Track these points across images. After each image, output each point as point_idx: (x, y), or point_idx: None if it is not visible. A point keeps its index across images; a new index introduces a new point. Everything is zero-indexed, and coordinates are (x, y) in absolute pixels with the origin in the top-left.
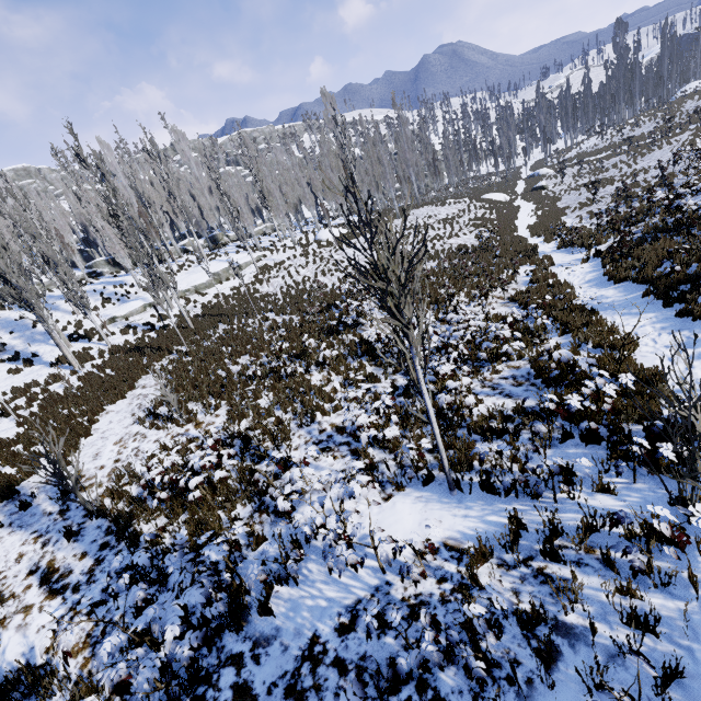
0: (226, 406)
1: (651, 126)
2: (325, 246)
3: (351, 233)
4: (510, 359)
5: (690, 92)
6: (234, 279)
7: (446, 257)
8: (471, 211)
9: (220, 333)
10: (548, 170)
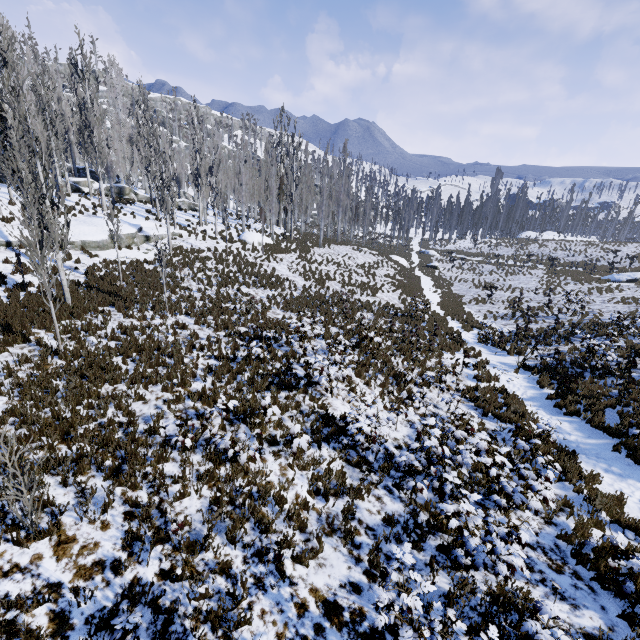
0: (123, 503)
1: (509, 252)
2: (251, 251)
3: (276, 246)
4: (520, 508)
5: (530, 238)
6: (138, 250)
7: (381, 314)
8: (384, 267)
9: (113, 327)
10: (436, 253)
